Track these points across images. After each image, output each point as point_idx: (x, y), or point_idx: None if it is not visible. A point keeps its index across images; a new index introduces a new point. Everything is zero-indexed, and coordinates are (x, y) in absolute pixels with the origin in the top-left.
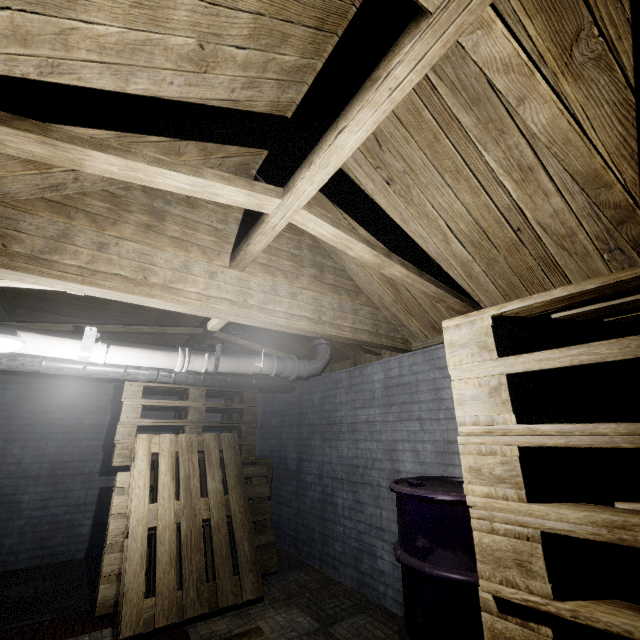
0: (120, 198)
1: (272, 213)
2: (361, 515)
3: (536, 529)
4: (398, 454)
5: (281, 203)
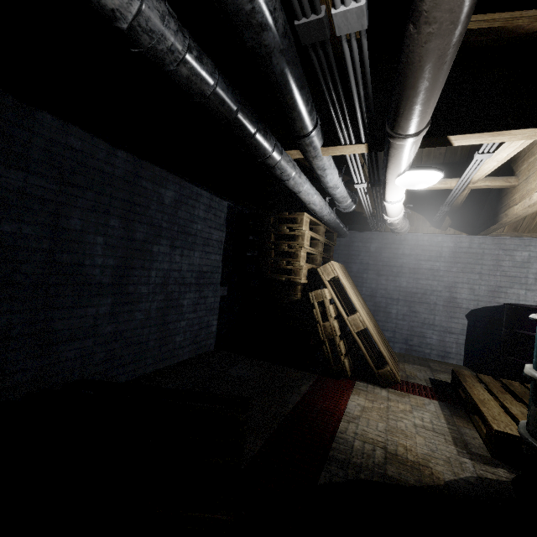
0: None
1: None
2: (415, 318)
3: None
4: (457, 289)
5: None
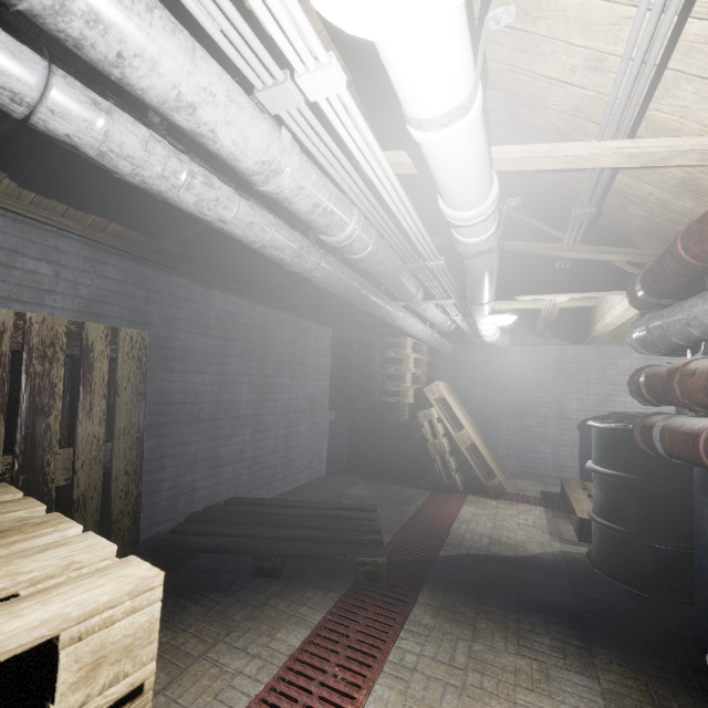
0: None
1: None
2: (527, 433)
3: None
4: (566, 400)
5: None
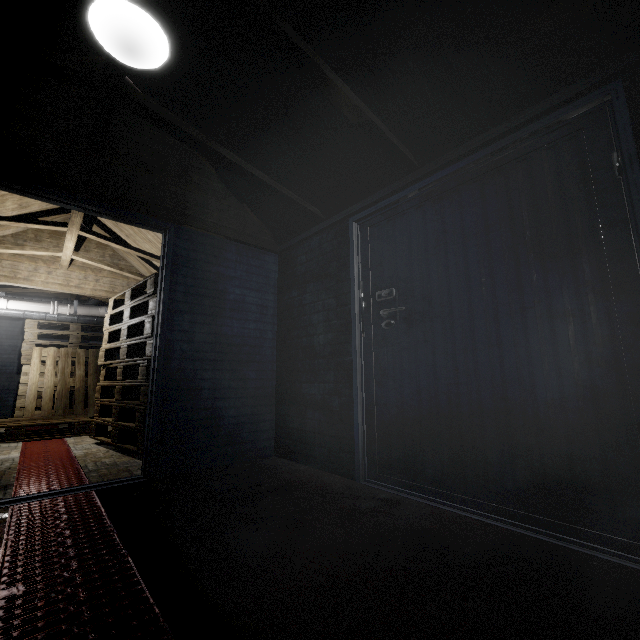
0: (1, 241)
1: (62, 256)
2: None
3: (105, 349)
4: None
5: (62, 254)
